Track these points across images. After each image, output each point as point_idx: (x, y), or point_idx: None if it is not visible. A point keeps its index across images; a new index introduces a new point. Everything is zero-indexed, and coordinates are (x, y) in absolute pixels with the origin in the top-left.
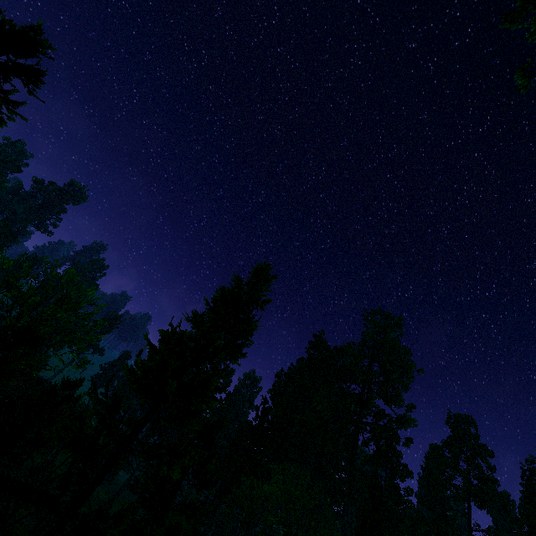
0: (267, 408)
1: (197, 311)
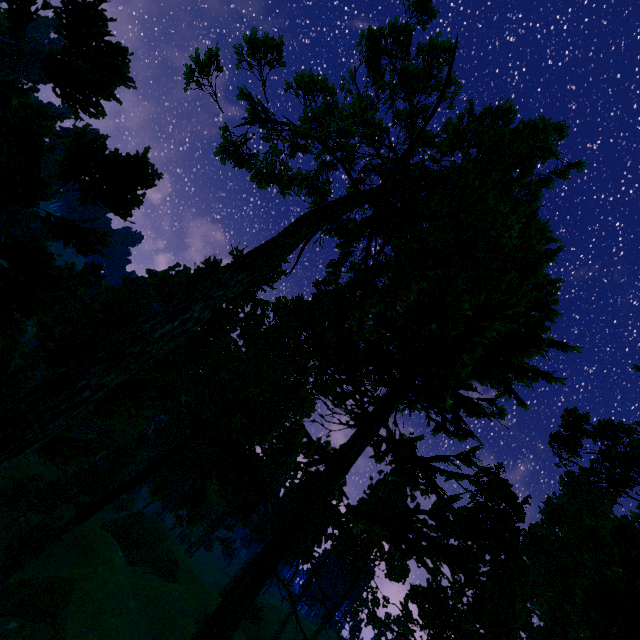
0: None
1: None
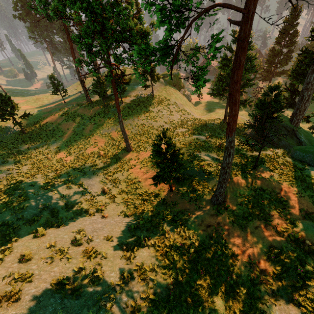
0: None
1: (276, 41)
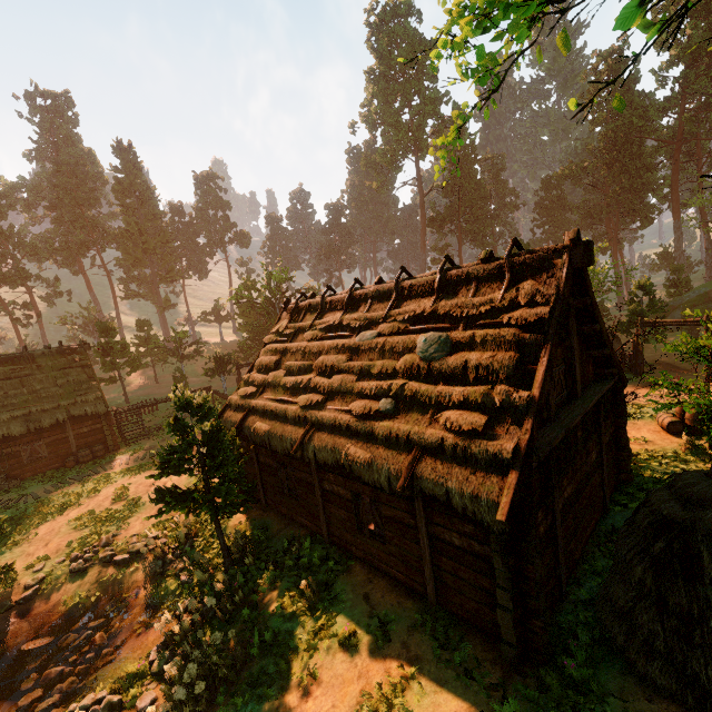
0: (610, 129)
1: None
